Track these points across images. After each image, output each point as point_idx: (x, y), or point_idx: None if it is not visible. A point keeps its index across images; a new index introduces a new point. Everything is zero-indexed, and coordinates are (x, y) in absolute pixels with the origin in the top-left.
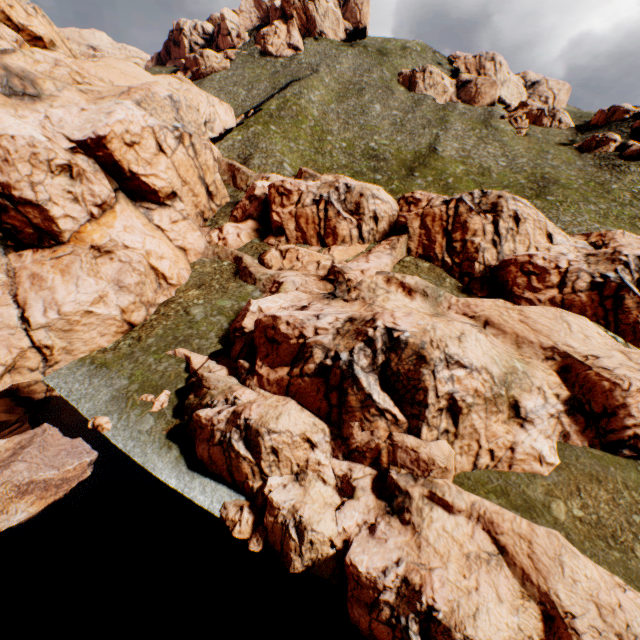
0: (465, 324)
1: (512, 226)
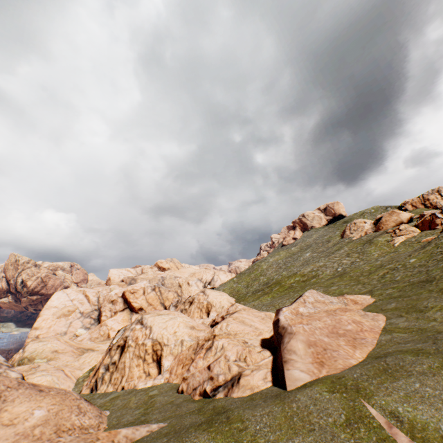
0: (55, 339)
1: (188, 307)
